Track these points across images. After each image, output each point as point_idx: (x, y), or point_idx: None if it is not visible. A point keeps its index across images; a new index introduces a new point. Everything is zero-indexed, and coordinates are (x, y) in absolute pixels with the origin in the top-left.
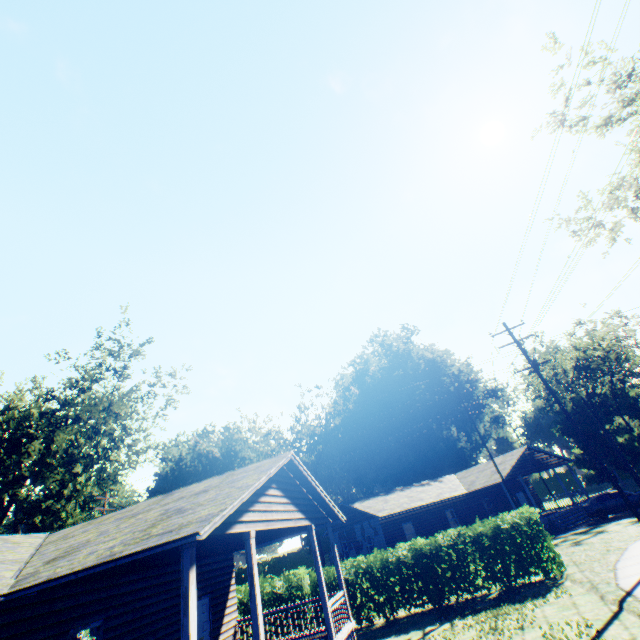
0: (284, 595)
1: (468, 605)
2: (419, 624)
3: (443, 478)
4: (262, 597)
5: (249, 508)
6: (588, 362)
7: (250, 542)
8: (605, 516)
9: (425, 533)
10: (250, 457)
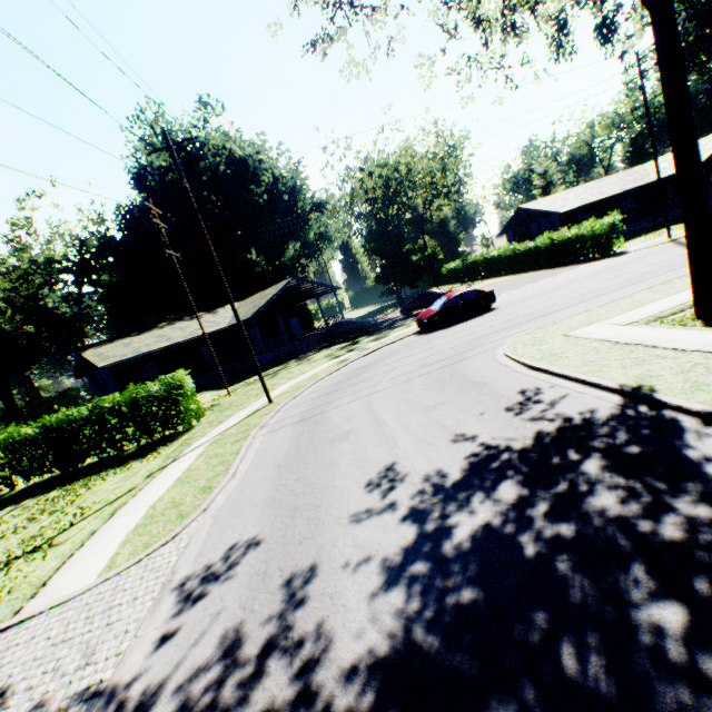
0: None
1: (99, 466)
2: (31, 495)
3: (222, 309)
4: None
5: None
6: (389, 183)
7: None
8: (334, 341)
9: (172, 371)
10: None
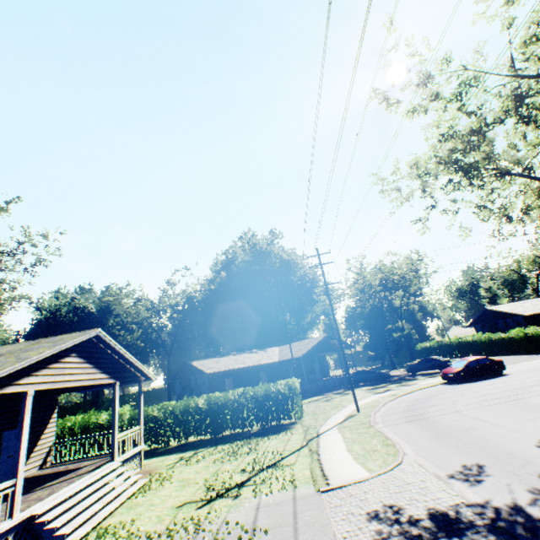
0: (106, 425)
1: (236, 436)
2: (197, 447)
3: (269, 349)
4: (88, 425)
5: (32, 373)
6: (387, 283)
7: (27, 399)
8: (357, 384)
9: (241, 386)
10: (124, 315)
